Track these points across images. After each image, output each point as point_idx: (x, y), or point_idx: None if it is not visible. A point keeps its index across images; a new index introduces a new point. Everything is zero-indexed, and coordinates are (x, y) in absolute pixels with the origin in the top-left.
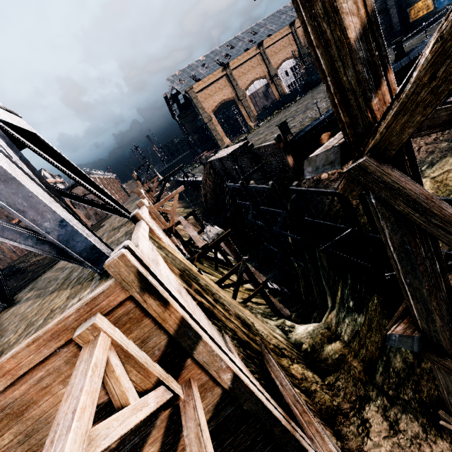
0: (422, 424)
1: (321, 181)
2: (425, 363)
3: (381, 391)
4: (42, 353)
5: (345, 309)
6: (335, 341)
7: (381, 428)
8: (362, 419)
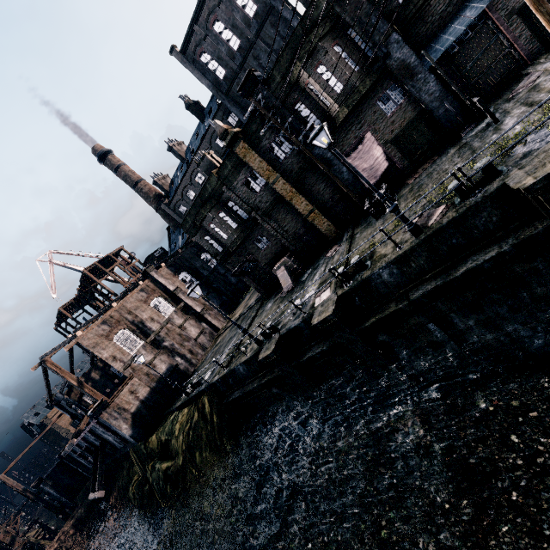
0: None
1: None
2: None
3: None
4: None
5: None
6: None
7: None
8: None
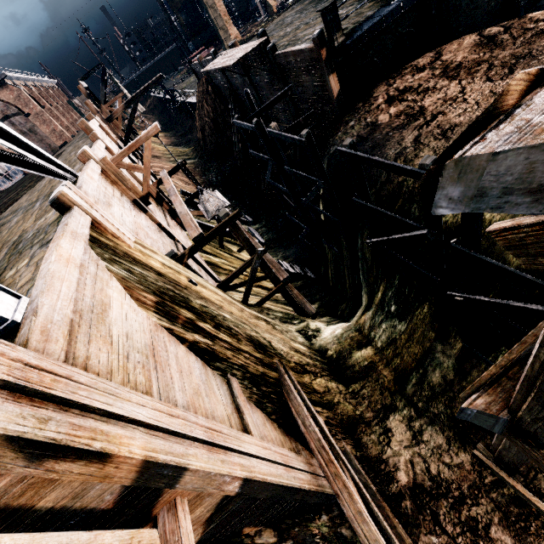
0: (447, 437)
1: (379, 127)
2: (467, 382)
3: (410, 402)
4: None
5: (384, 313)
6: (366, 347)
7: (404, 438)
8: (385, 428)
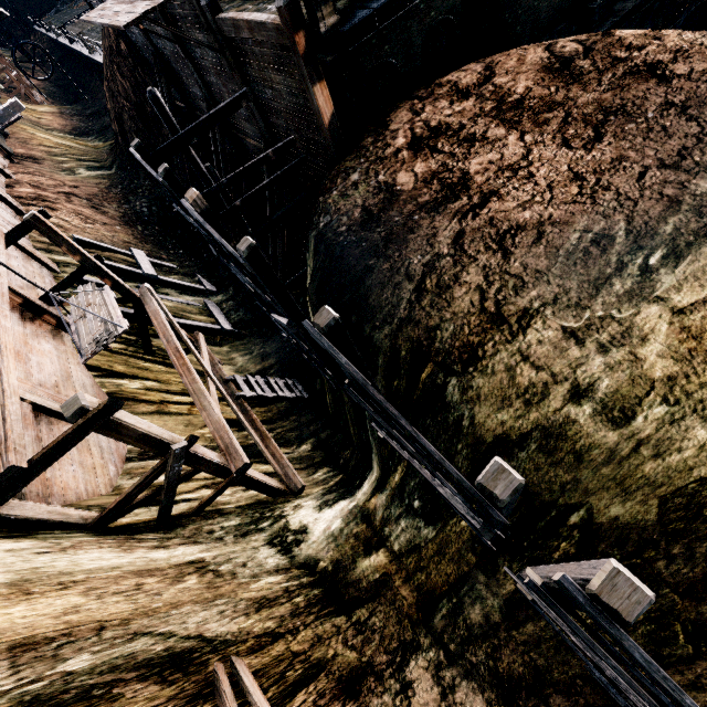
0: (489, 700)
1: (397, 197)
2: (519, 633)
3: (439, 641)
4: None
5: (404, 506)
6: (377, 550)
7: (429, 698)
8: (403, 682)
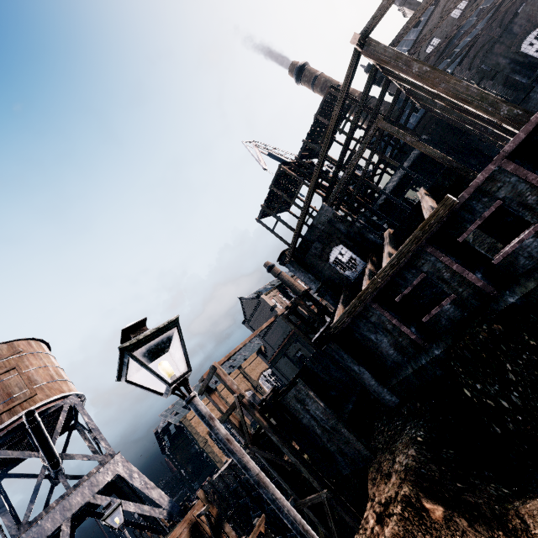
0: None
1: None
2: None
3: None
4: (182, 528)
5: None
6: None
7: None
8: None
